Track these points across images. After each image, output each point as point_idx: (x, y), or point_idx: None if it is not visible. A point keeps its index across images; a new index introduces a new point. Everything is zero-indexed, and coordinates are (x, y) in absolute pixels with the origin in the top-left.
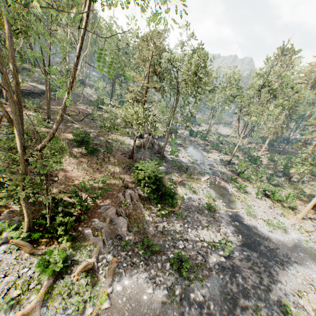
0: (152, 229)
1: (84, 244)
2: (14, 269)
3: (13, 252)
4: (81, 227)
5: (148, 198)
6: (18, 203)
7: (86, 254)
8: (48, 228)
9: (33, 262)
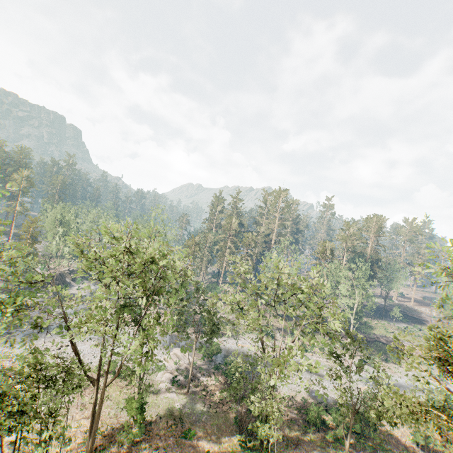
0: None
1: None
2: None
3: None
4: None
5: None
6: None
7: None
8: None
9: None
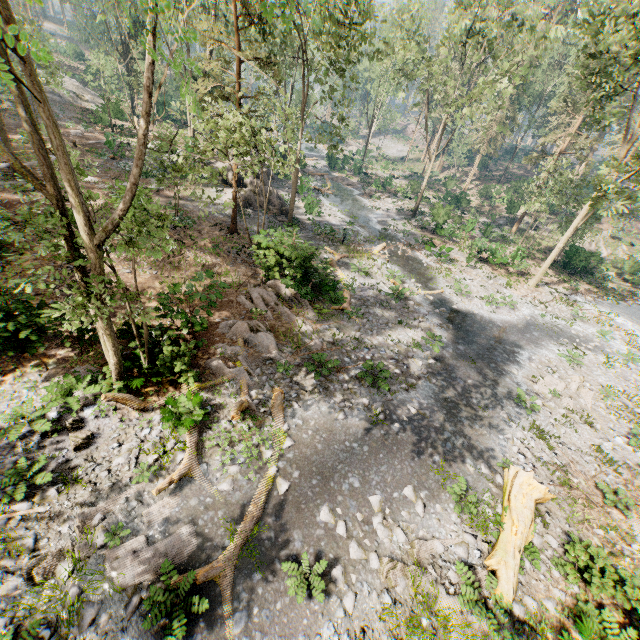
0: (317, 342)
1: (220, 382)
2: (128, 434)
3: (108, 414)
4: (201, 360)
5: (294, 297)
6: (69, 343)
7: (229, 393)
8: (146, 372)
9: (153, 420)
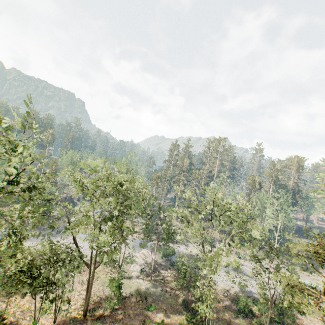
0: None
1: None
2: None
3: None
4: None
5: None
6: None
7: None
8: None
9: None
